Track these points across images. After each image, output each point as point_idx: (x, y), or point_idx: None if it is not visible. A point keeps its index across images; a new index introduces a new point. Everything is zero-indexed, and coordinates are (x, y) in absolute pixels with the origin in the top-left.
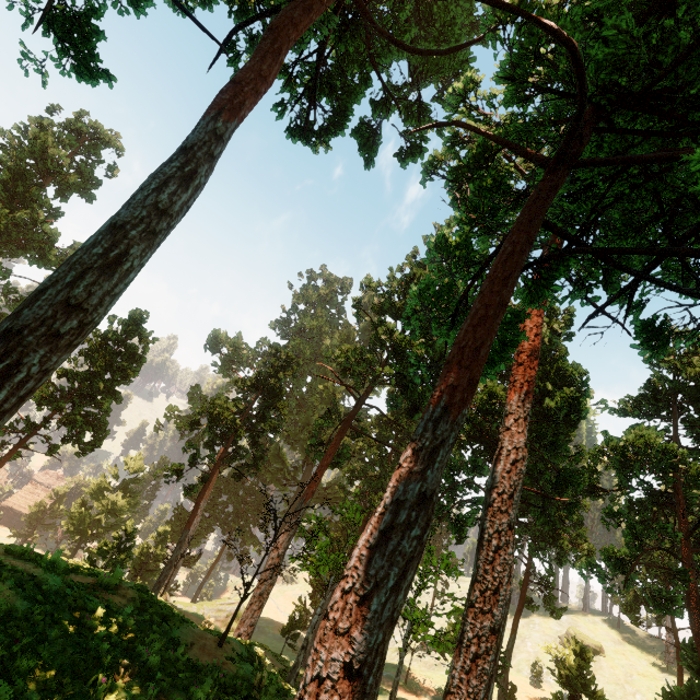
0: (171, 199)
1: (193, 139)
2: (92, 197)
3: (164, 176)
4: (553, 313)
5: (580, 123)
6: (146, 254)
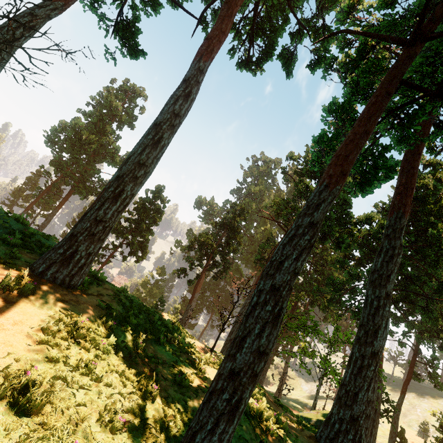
0: (180, 108)
1: (188, 75)
2: (133, 126)
3: (176, 96)
4: (438, 167)
5: (428, 8)
6: (170, 137)
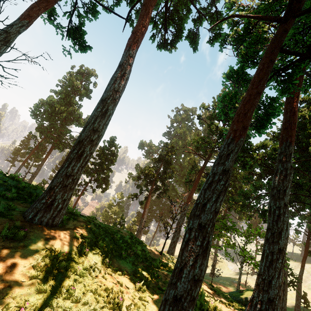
0: (118, 86)
1: (122, 61)
2: (90, 97)
3: (115, 78)
4: None
5: None
6: (113, 108)
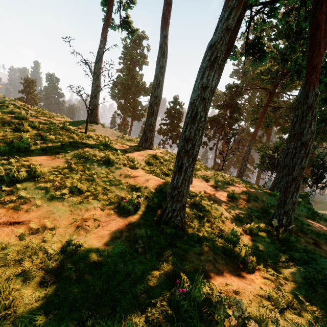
0: (162, 63)
1: (160, 43)
2: (147, 63)
3: (159, 58)
4: None
5: None
6: (163, 79)
